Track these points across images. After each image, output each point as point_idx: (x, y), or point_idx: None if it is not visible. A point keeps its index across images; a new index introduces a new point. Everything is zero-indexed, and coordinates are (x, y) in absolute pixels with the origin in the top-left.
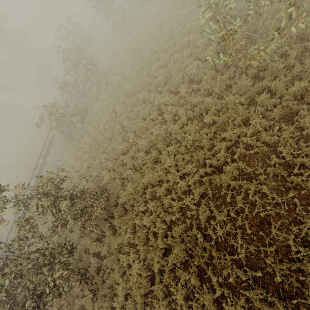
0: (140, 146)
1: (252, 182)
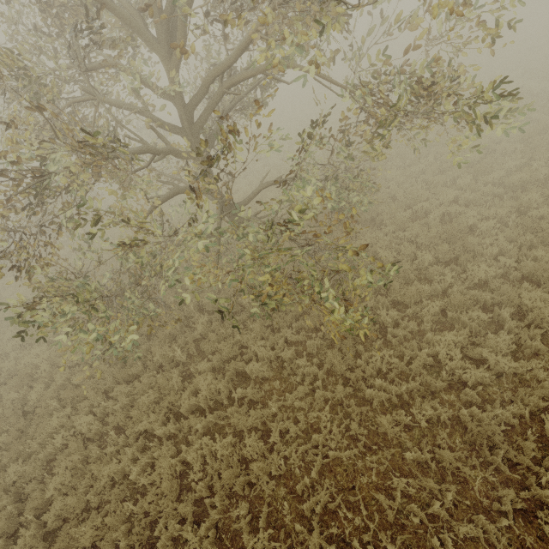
0: (5, 366)
1: (25, 504)
